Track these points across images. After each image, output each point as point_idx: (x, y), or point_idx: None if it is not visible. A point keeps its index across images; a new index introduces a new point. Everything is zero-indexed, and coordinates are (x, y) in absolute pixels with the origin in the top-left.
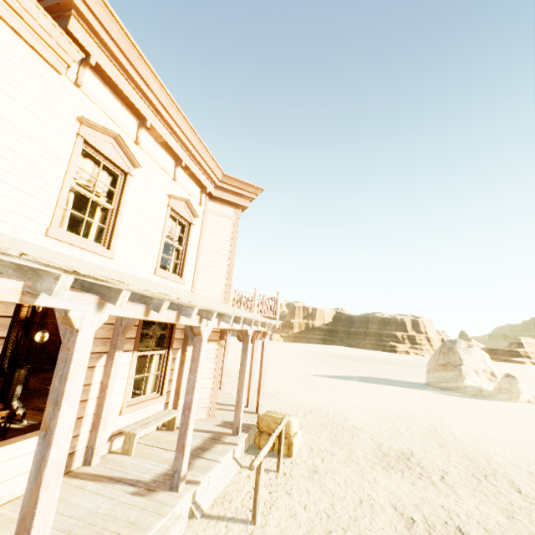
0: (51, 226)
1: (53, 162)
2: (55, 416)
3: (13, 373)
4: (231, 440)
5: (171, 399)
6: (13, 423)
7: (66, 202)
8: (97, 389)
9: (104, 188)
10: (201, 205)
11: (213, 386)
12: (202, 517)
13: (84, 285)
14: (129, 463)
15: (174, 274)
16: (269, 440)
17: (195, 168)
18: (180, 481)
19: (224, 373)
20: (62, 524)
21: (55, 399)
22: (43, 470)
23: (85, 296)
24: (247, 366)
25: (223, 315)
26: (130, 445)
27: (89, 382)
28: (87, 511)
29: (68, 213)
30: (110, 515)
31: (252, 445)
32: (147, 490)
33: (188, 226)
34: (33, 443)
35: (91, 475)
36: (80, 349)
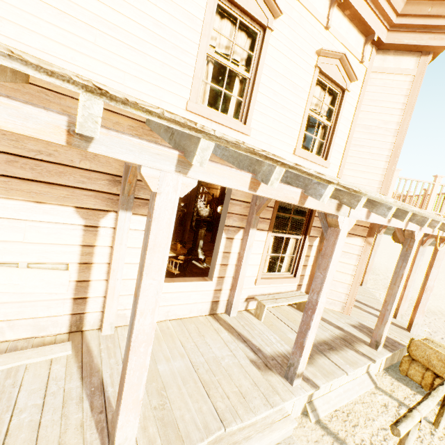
0: (190, 100)
1: (187, 26)
2: (139, 286)
3: (198, 231)
4: (366, 351)
5: (304, 283)
6: (199, 263)
7: (206, 76)
8: (235, 257)
9: (242, 55)
10: (363, 62)
11: (352, 284)
12: (317, 423)
13: (176, 141)
14: (257, 327)
15: (317, 156)
16: (431, 395)
17: (358, 2)
18: (295, 376)
19: (368, 271)
20: (195, 358)
21: (141, 269)
22: (131, 334)
23: (160, 149)
24: (403, 277)
25: (376, 204)
26: (260, 312)
27: (228, 250)
28: (214, 356)
29: (208, 87)
30: (228, 372)
31: (395, 366)
32: (264, 364)
33: (340, 94)
34: (189, 286)
35: (227, 324)
36: (160, 218)
